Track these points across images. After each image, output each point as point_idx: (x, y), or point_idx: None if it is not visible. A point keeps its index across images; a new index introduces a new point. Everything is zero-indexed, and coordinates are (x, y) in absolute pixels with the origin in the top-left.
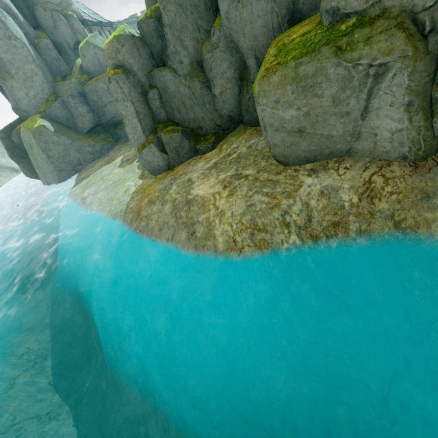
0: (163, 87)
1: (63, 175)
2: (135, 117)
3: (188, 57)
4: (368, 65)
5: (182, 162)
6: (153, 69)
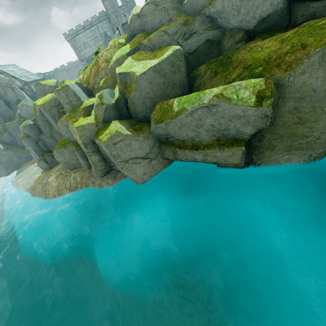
0: (44, 140)
1: (9, 171)
2: (34, 151)
3: (49, 132)
4: (71, 151)
5: (55, 166)
6: (39, 134)
